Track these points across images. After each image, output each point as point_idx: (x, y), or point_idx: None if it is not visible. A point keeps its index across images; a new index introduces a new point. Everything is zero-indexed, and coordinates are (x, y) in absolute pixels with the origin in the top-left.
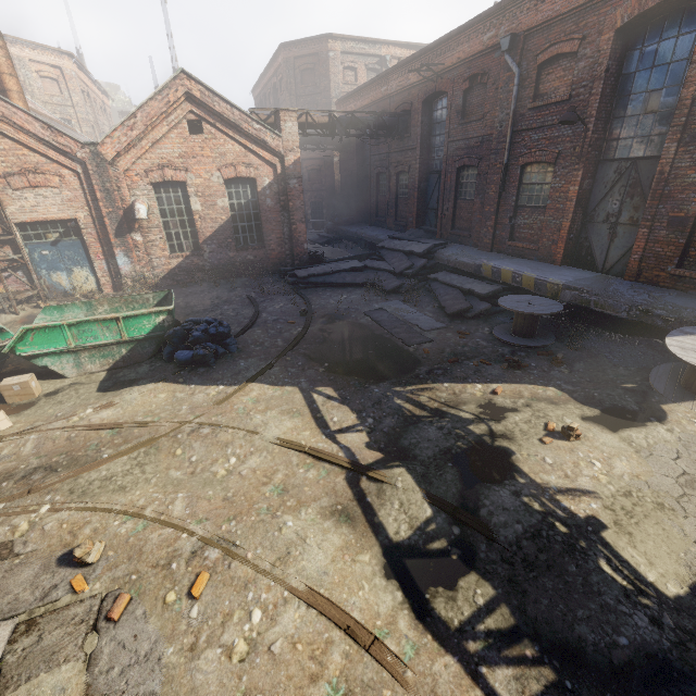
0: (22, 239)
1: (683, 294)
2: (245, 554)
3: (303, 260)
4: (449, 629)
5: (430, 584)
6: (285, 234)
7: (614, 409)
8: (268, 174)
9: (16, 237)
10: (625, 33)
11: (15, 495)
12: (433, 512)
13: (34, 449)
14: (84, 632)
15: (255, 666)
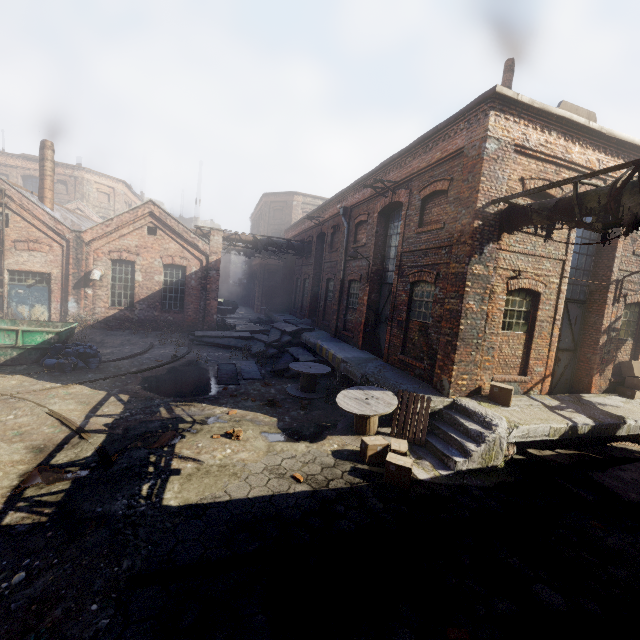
0: (9, 280)
1: (402, 372)
2: None
3: (212, 326)
4: (20, 497)
5: (42, 483)
6: (201, 306)
7: (294, 432)
8: (196, 265)
9: (5, 278)
10: (386, 214)
11: None
12: (91, 455)
13: None
14: None
15: None
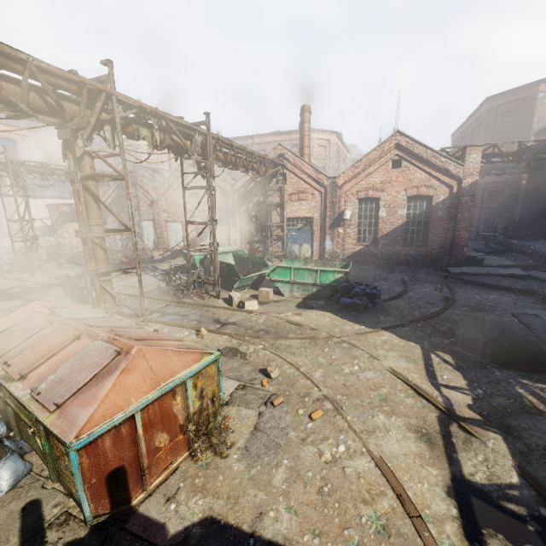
0: (286, 226)
1: None
2: (346, 415)
3: (460, 261)
4: None
5: (490, 527)
6: (447, 238)
7: None
8: (443, 193)
9: (284, 224)
10: None
11: (252, 336)
12: (520, 482)
13: (263, 321)
14: (261, 402)
15: (332, 470)
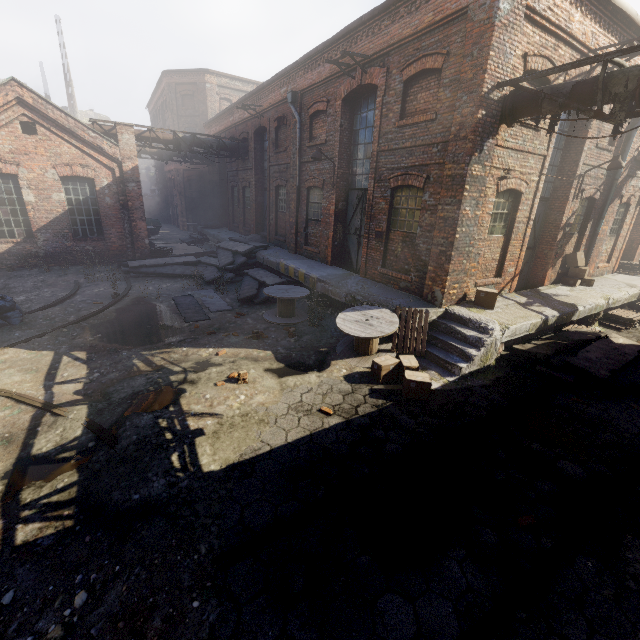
0: None
1: (384, 286)
2: None
3: (145, 253)
4: (19, 505)
5: (36, 480)
6: (126, 229)
7: (297, 364)
8: (106, 176)
9: None
10: (351, 102)
11: None
12: (82, 433)
13: None
14: None
15: None
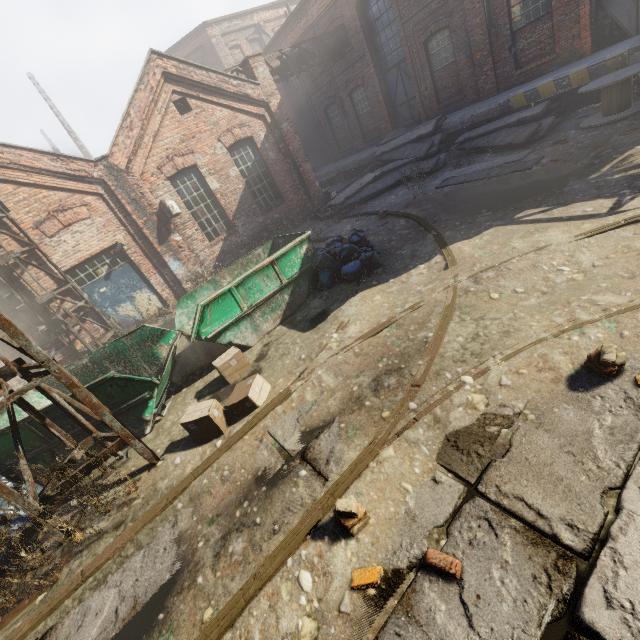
0: (77, 286)
1: None
2: None
3: (320, 198)
4: None
5: None
6: (295, 181)
7: None
8: (260, 128)
9: (73, 284)
10: None
11: (405, 396)
12: None
13: (337, 378)
14: None
15: None
